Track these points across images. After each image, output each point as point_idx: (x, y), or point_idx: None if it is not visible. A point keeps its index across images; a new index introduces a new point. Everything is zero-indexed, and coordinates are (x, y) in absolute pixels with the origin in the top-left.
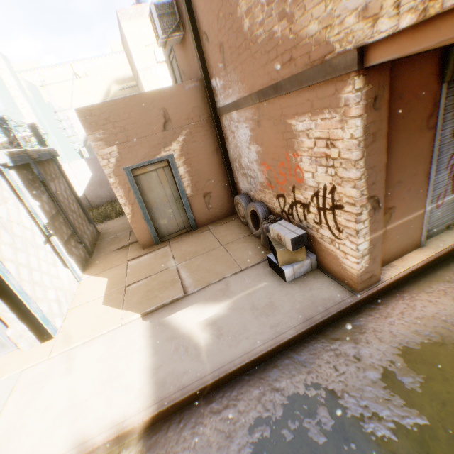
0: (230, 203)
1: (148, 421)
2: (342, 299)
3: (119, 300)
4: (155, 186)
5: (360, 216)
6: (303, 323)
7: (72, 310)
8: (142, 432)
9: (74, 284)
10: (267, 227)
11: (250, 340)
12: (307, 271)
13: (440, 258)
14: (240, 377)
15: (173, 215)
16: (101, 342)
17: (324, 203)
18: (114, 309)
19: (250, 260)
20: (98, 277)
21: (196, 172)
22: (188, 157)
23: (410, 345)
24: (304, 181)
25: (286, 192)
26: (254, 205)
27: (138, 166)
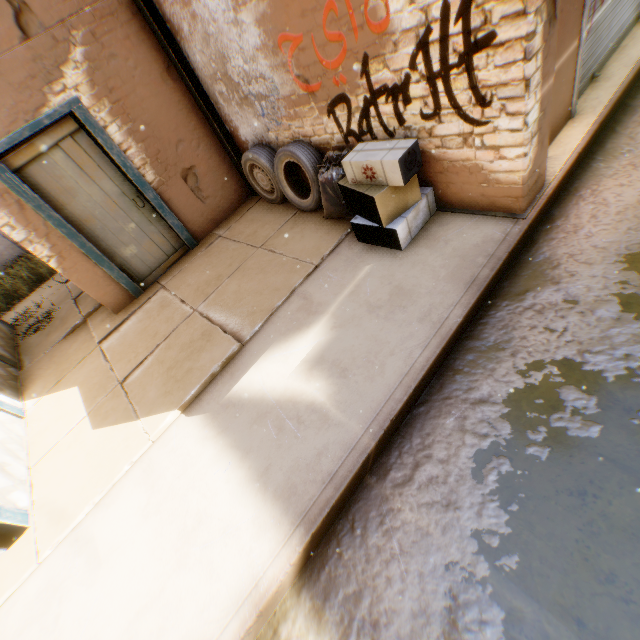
0: (235, 180)
1: (301, 560)
2: (504, 232)
3: (122, 408)
4: (76, 182)
5: (532, 42)
6: (468, 292)
7: (36, 467)
8: (297, 580)
9: (14, 424)
10: (330, 176)
11: (399, 355)
12: (425, 220)
13: (602, 124)
14: (411, 415)
15: (142, 232)
16: (130, 487)
17: (444, 58)
18: (122, 426)
19: (322, 247)
20: (58, 393)
21: (147, 131)
22: (115, 100)
23: (632, 249)
24: (389, 27)
25: (348, 86)
26: (288, 150)
27: (12, 144)
